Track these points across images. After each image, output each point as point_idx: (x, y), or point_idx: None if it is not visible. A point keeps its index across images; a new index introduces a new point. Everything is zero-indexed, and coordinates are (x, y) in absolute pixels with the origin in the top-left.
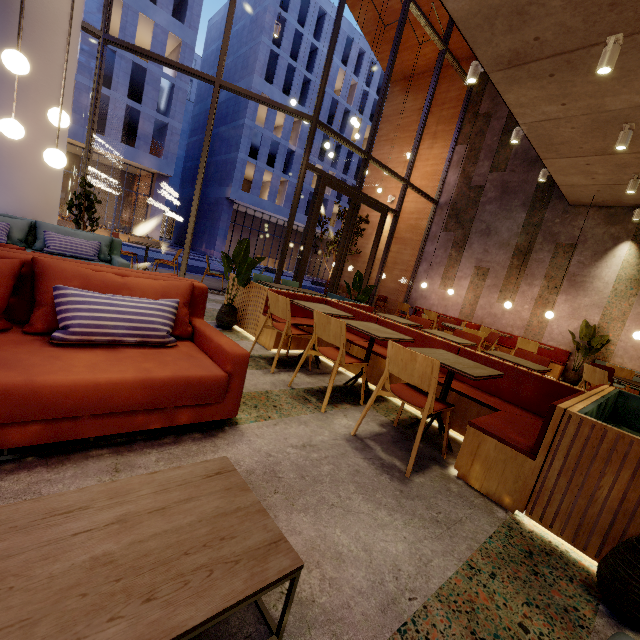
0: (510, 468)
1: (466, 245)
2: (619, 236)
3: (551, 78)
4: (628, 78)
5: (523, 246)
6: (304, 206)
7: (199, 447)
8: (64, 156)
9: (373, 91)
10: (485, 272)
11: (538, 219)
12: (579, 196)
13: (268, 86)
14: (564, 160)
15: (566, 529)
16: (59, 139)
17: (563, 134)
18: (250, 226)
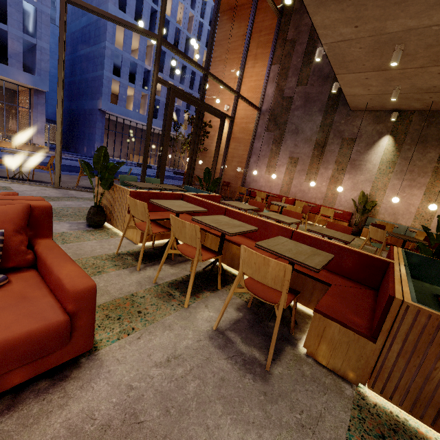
0: (353, 349)
1: (282, 141)
2: (382, 132)
3: (350, 1)
4: (406, 3)
5: (321, 141)
6: (162, 115)
7: (42, 405)
8: None
9: (206, 23)
10: (296, 161)
11: (330, 121)
12: (357, 103)
13: (122, 14)
14: (351, 75)
15: (404, 401)
16: None
17: (353, 53)
18: (122, 131)
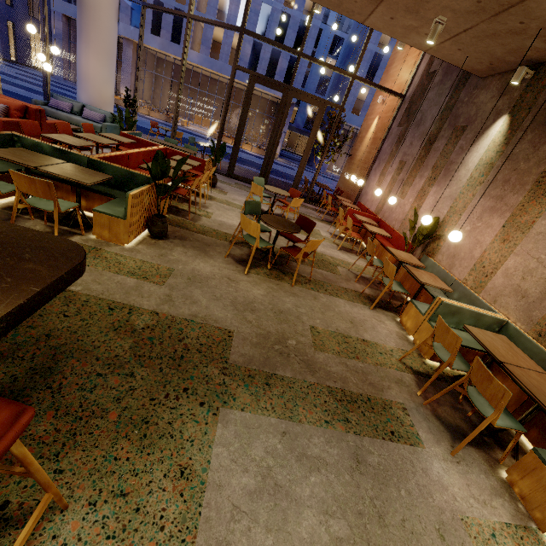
0: None
1: (403, 139)
2: (501, 109)
3: None
4: None
5: (433, 134)
6: None
7: None
8: (49, 66)
9: None
10: (402, 166)
11: (454, 101)
12: (463, 62)
13: None
14: (373, 19)
15: None
16: (106, 66)
17: None
18: None
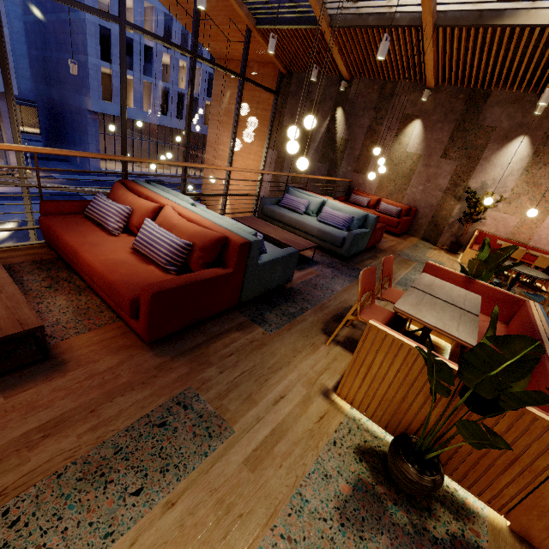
0: None
1: None
2: None
3: None
4: None
5: None
6: (174, 109)
7: None
8: None
9: None
10: None
11: None
12: None
13: None
14: None
15: None
16: None
17: None
18: None
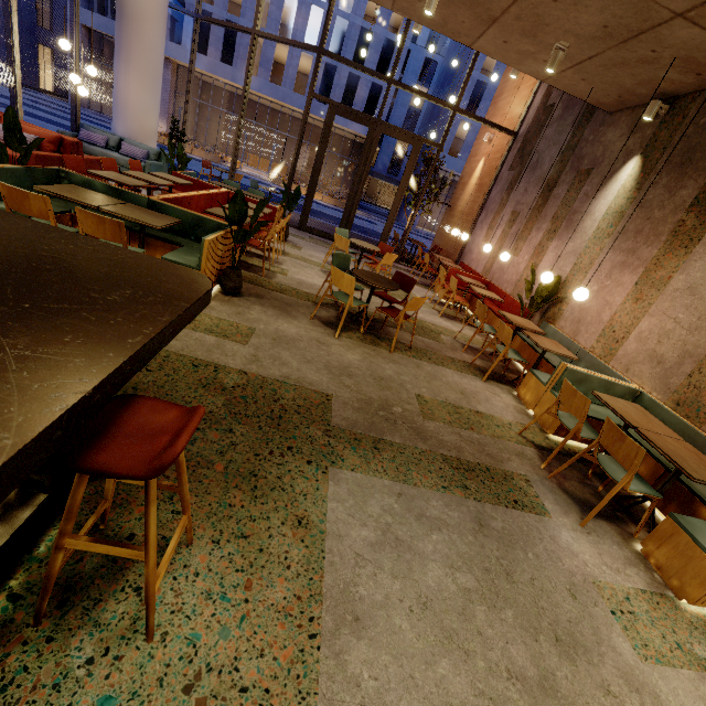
0: None
1: (516, 185)
2: (632, 149)
3: None
4: None
5: (552, 179)
6: None
7: None
8: (85, 90)
9: None
10: (515, 217)
11: (577, 139)
12: (587, 94)
13: None
14: (483, 42)
15: None
16: (150, 91)
17: None
18: None
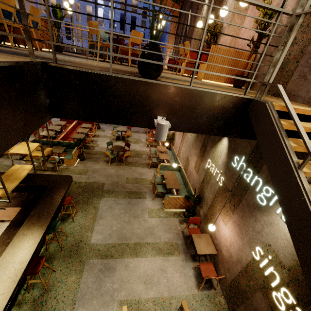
0: None
1: None
2: None
3: None
4: None
5: None
6: None
7: None
8: None
9: None
10: None
11: None
12: None
13: None
14: None
15: None
16: None
17: None
18: None
